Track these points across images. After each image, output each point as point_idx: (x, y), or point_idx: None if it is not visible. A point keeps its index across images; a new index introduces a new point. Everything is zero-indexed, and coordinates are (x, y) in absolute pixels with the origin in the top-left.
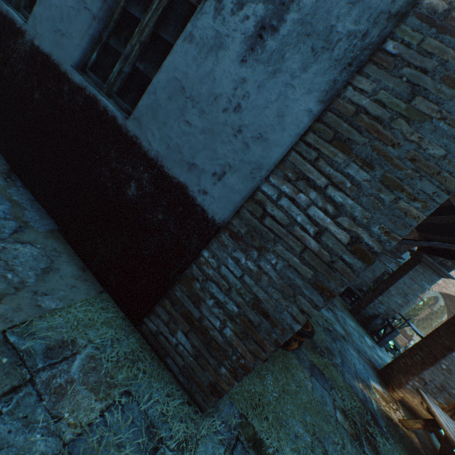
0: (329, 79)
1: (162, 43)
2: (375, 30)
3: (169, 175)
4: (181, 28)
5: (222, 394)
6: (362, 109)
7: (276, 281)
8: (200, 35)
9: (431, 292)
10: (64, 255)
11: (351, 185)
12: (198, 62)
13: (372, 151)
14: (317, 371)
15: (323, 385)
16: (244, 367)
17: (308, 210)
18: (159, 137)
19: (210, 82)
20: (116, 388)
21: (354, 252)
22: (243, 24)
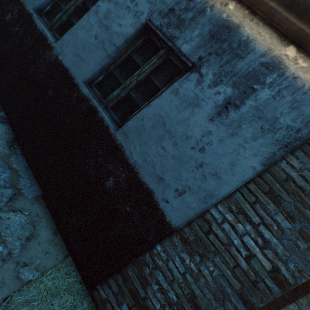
0: (270, 151)
1: (152, 84)
2: (305, 129)
3: (141, 181)
4: (168, 79)
5: None
6: (291, 178)
7: (211, 285)
8: (184, 93)
9: None
10: (43, 220)
11: (277, 228)
12: (179, 109)
13: (294, 209)
14: None
15: None
16: None
17: (243, 237)
18: (139, 151)
19: (185, 126)
20: None
21: (273, 278)
22: (215, 96)
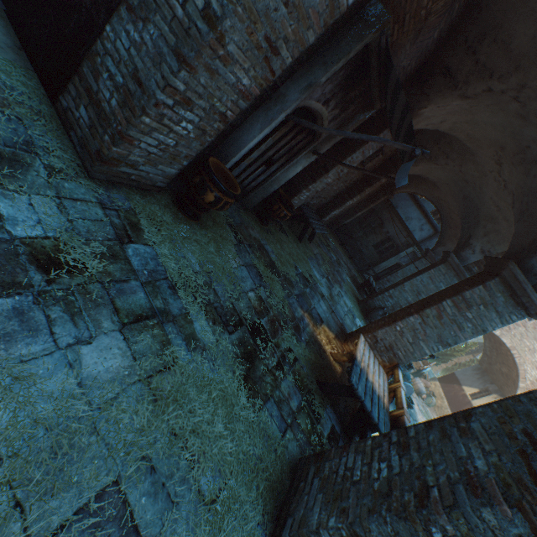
0: None
1: None
2: None
3: None
4: None
5: (103, 159)
6: None
7: (151, 52)
8: None
9: (479, 337)
10: (3, 29)
11: None
12: None
13: None
14: (255, 271)
15: (253, 278)
16: (120, 133)
17: None
18: None
19: None
20: (10, 109)
21: (205, 18)
22: None
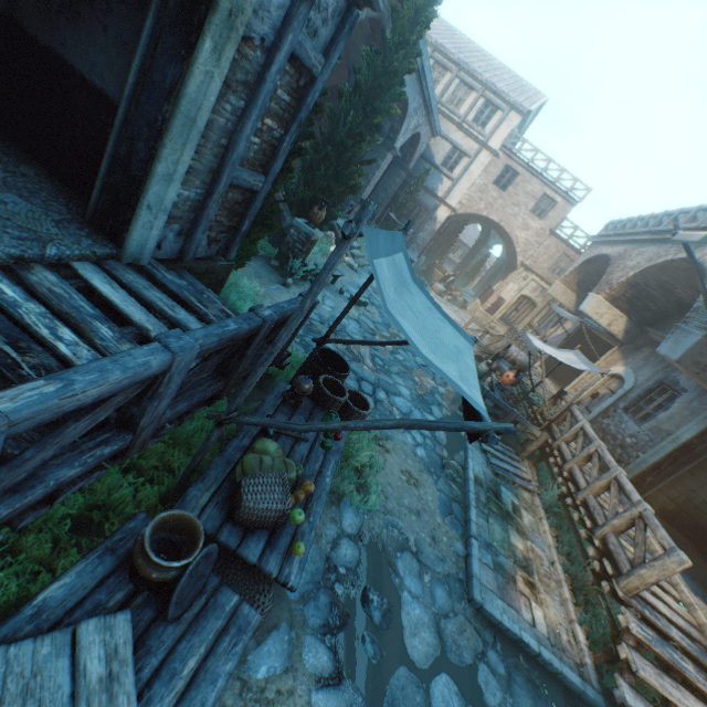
0: None
1: None
2: None
3: None
4: None
5: None
6: None
7: None
8: None
9: None
10: None
11: None
12: None
13: None
14: None
15: None
16: None
17: None
18: None
19: None
20: None
21: None
22: None
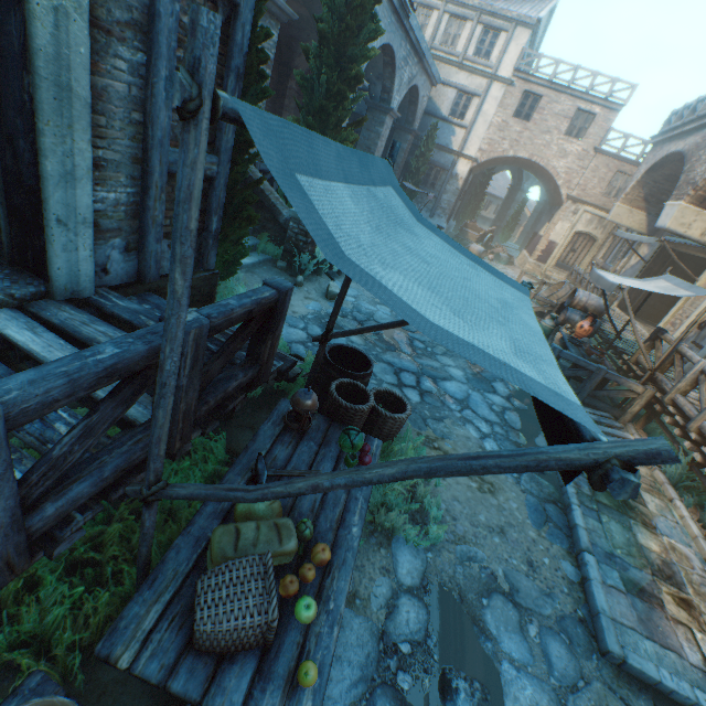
0: None
1: None
2: None
3: None
4: None
5: None
6: None
7: None
8: None
9: None
10: None
11: None
12: None
13: None
14: None
15: None
16: None
17: None
18: None
19: None
20: None
21: None
22: None
